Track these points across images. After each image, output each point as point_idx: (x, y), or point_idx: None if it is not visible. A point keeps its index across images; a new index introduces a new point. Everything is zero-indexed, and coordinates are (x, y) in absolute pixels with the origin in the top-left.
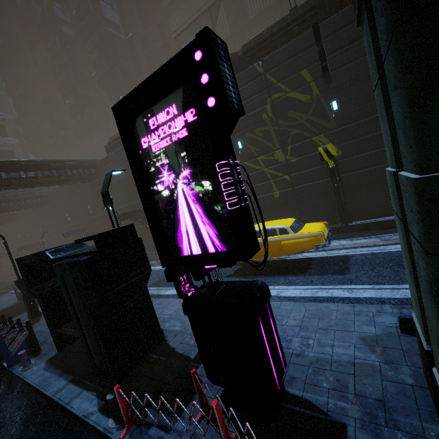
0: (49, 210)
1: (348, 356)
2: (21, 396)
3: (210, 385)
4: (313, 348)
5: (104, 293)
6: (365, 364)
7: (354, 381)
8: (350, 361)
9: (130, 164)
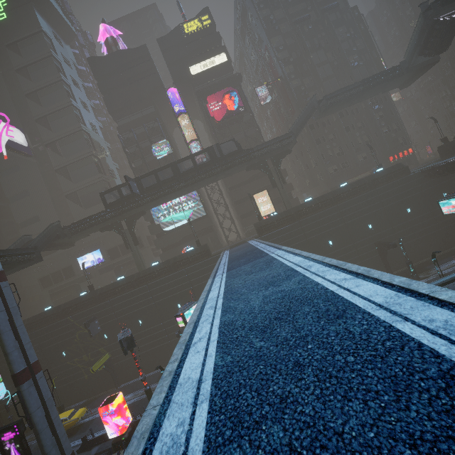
0: None
1: None
2: None
3: None
4: None
5: None
6: None
7: None
8: None
9: None
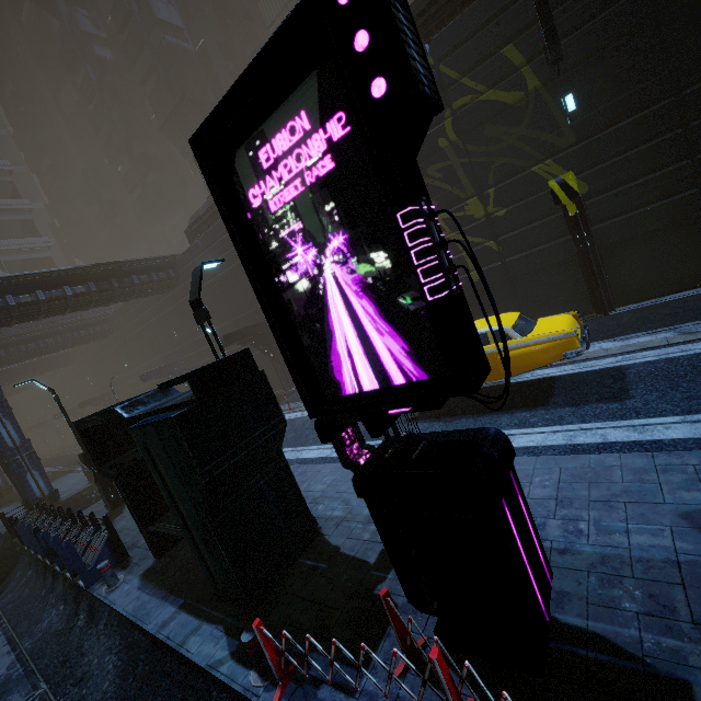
0: (115, 342)
1: (662, 550)
2: (110, 631)
3: (412, 611)
4: (590, 538)
5: (216, 468)
6: (700, 564)
7: (687, 598)
8: (669, 558)
9: (234, 240)
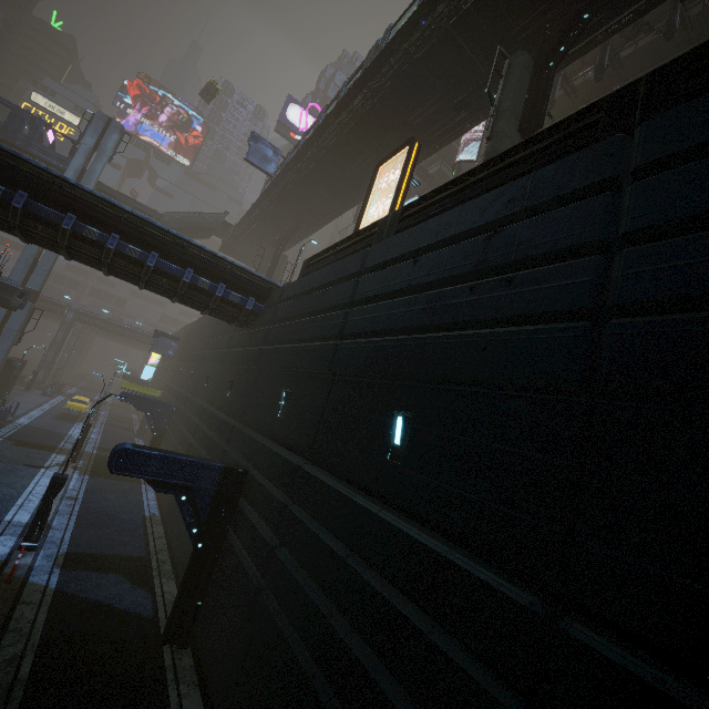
0: None
1: None
2: None
3: None
4: None
5: None
6: None
7: None
8: None
9: None
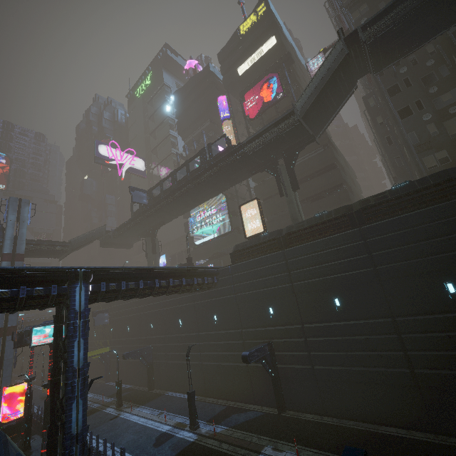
0: None
1: None
2: None
3: None
4: None
5: None
6: None
7: None
8: None
9: None
